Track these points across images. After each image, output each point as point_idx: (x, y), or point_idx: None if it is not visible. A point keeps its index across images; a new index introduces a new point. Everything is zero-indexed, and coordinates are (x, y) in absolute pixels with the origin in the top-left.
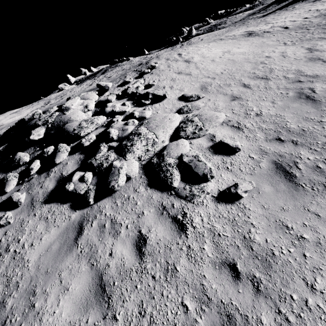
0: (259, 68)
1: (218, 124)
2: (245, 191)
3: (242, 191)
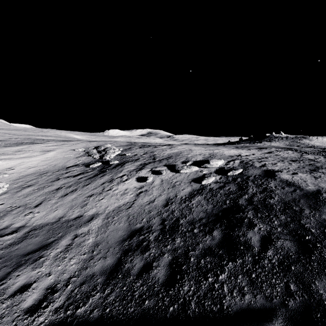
0: None
1: None
2: None
3: None
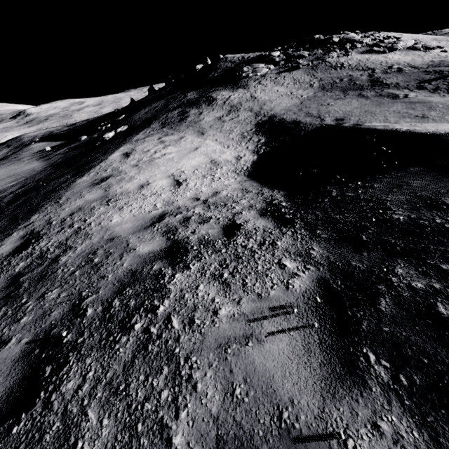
0: (448, 39)
1: (432, 45)
2: (447, 51)
3: (446, 50)
